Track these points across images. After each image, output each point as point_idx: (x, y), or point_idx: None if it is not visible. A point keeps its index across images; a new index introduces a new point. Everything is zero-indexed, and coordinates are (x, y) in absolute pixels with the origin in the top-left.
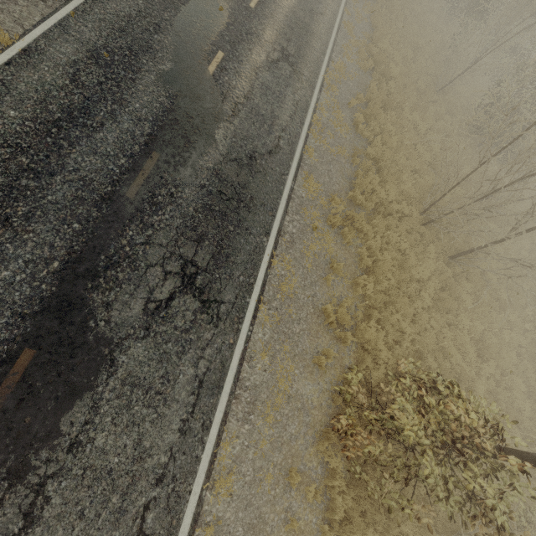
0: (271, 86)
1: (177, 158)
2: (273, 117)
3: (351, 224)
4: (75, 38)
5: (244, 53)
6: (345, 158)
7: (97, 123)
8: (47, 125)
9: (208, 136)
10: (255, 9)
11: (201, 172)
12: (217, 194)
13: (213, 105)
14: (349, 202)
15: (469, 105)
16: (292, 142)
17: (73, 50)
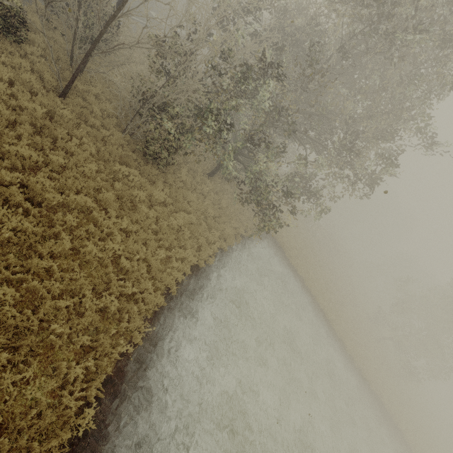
0: None
1: None
2: None
3: None
4: None
5: None
6: None
7: None
8: None
9: None
10: None
11: None
12: None
13: None
14: None
15: None
16: None
17: None
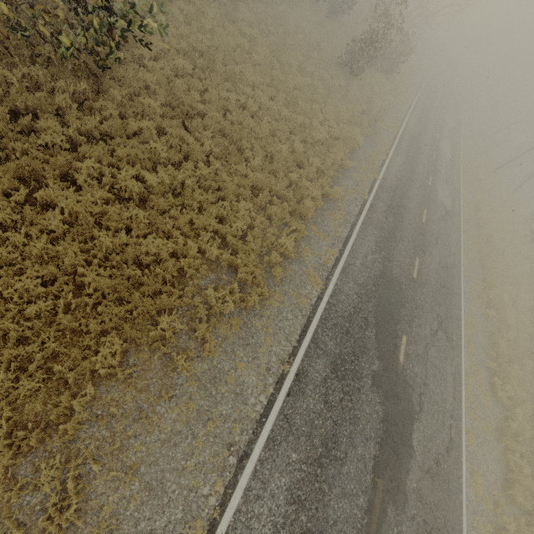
0: (437, 363)
1: (394, 483)
2: (443, 402)
3: (512, 532)
4: (323, 351)
5: (417, 331)
6: (492, 434)
7: (343, 453)
8: (314, 465)
9: (409, 444)
10: (417, 279)
11: (409, 496)
12: (422, 525)
13: (407, 403)
14: (505, 497)
15: None
16: (458, 429)
17: (323, 365)
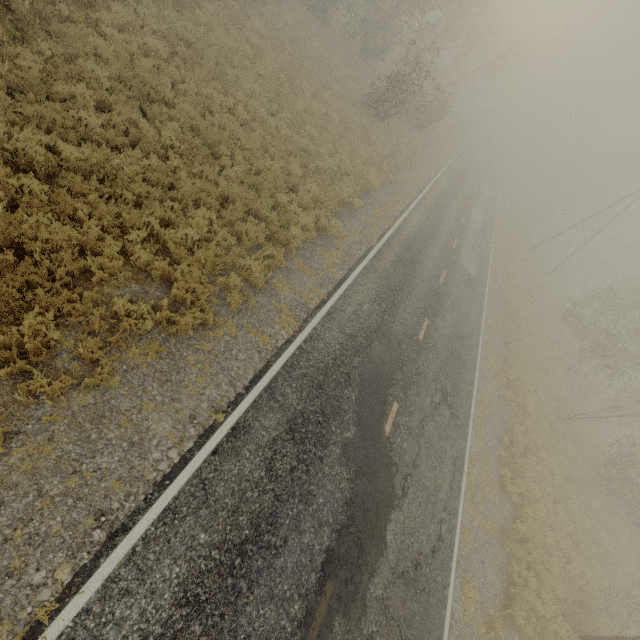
0: (434, 442)
1: (350, 587)
2: (436, 489)
3: None
4: (279, 404)
5: (413, 399)
6: (496, 536)
7: (281, 539)
8: (232, 552)
9: (380, 536)
10: (423, 341)
11: (370, 607)
12: None
13: (387, 484)
14: (504, 618)
15: (591, 436)
16: (452, 525)
17: (275, 422)
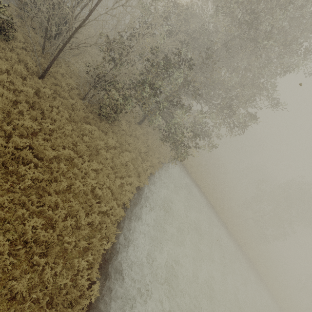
0: None
1: None
2: None
3: None
4: None
5: None
6: None
7: None
8: None
9: None
10: None
11: None
12: None
13: None
14: None
15: None
16: None
17: None
